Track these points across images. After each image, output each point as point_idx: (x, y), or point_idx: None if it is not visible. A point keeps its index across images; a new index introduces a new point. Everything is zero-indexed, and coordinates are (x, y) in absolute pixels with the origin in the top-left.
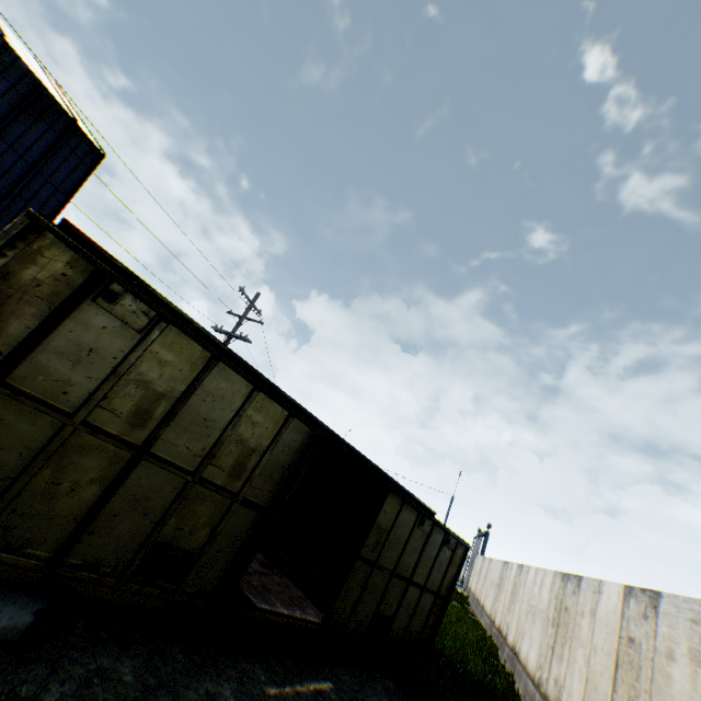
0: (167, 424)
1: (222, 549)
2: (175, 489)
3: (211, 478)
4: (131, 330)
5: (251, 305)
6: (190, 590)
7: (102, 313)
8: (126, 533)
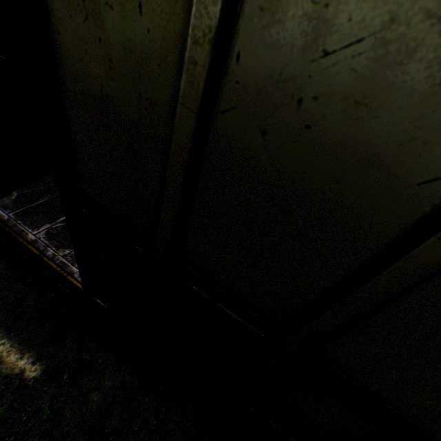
0: None
1: None
2: None
3: None
4: None
5: None
6: None
7: None
8: None
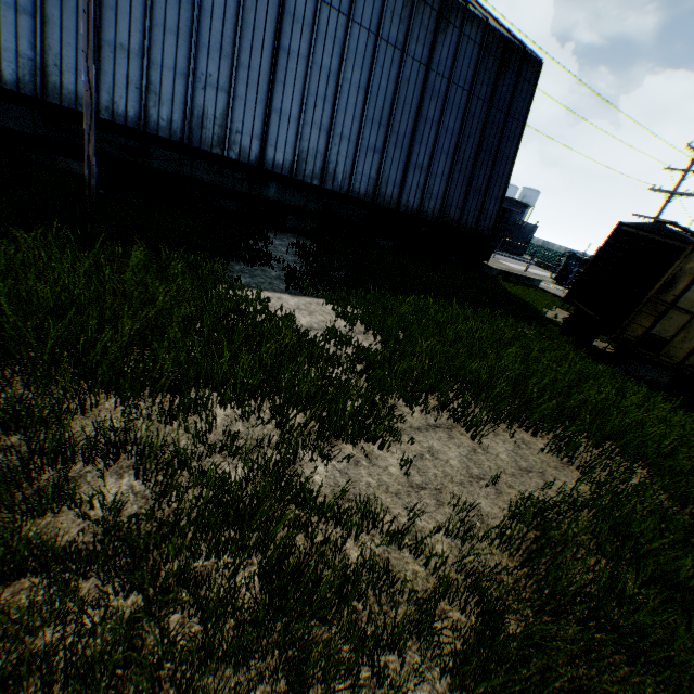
0: None
1: None
2: None
3: None
4: None
5: None
6: None
7: None
8: None
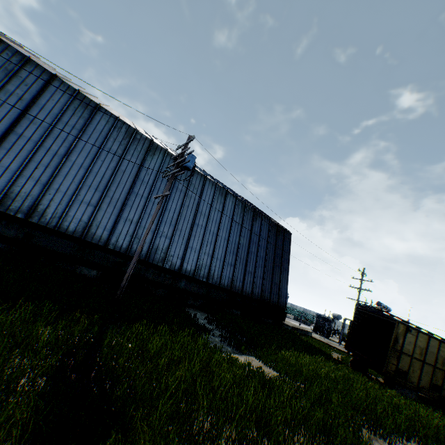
0: (425, 354)
1: (444, 385)
2: (430, 369)
3: (436, 366)
4: (413, 336)
5: (362, 274)
6: (441, 395)
7: (408, 334)
8: (425, 380)
